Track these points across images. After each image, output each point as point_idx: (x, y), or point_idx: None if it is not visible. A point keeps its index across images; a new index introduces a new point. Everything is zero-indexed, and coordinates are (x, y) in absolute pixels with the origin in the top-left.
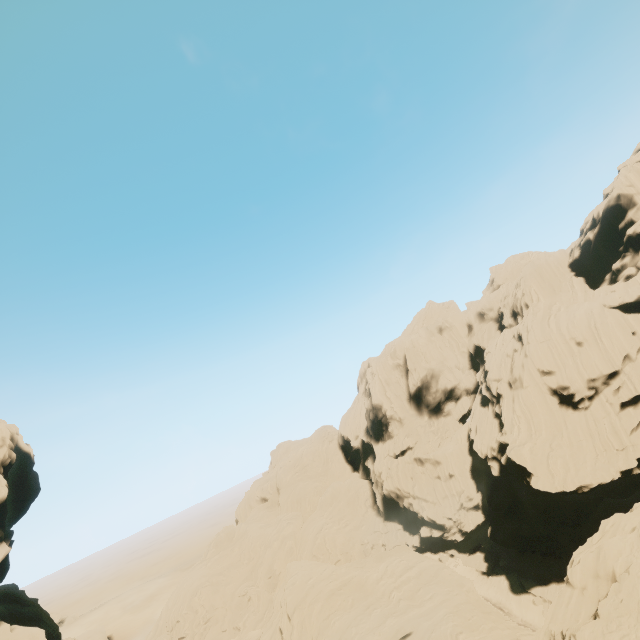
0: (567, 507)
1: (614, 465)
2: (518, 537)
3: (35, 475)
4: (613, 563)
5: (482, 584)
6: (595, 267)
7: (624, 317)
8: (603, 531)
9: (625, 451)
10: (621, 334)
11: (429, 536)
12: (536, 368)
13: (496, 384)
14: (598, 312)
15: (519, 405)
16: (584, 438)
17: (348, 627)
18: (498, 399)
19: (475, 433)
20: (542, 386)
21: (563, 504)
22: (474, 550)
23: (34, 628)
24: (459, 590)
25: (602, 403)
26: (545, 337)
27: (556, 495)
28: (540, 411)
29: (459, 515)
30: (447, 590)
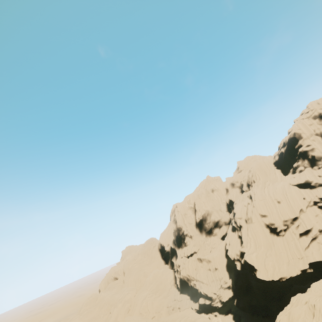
0: (275, 289)
1: (297, 266)
2: (250, 305)
3: None
4: (296, 321)
5: None
6: (285, 165)
7: (299, 190)
8: (292, 303)
9: (302, 259)
10: (298, 198)
11: (204, 303)
12: (258, 213)
13: (239, 220)
14: (287, 187)
15: (250, 232)
16: (282, 251)
17: None
18: (240, 228)
19: (229, 246)
20: (261, 222)
21: (273, 287)
22: (227, 313)
23: None
24: None
25: (290, 233)
26: (262, 197)
27: (269, 282)
28: (261, 236)
29: (220, 291)
30: None
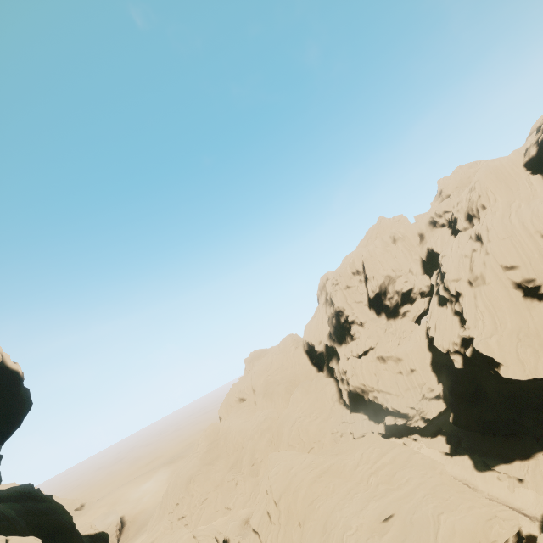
0: (532, 393)
1: None
2: (481, 422)
3: (26, 391)
4: None
5: (446, 463)
6: None
7: None
8: None
9: None
10: None
11: (393, 424)
12: (499, 264)
13: (455, 284)
14: None
15: (482, 301)
16: None
17: (332, 511)
18: (457, 298)
19: (434, 331)
20: (505, 281)
21: (528, 390)
22: (435, 434)
23: (30, 538)
24: (432, 473)
25: None
26: (508, 233)
27: (523, 382)
28: (504, 305)
29: (421, 404)
30: (421, 473)
